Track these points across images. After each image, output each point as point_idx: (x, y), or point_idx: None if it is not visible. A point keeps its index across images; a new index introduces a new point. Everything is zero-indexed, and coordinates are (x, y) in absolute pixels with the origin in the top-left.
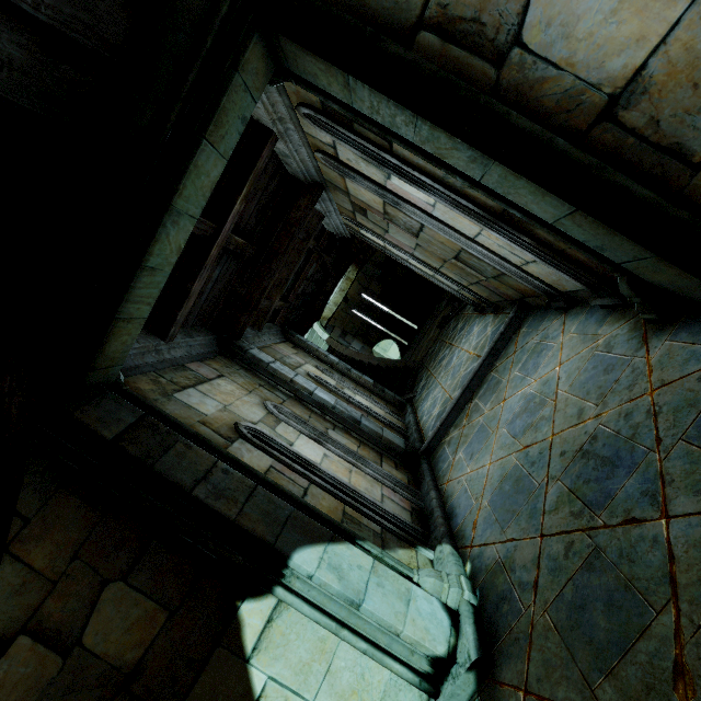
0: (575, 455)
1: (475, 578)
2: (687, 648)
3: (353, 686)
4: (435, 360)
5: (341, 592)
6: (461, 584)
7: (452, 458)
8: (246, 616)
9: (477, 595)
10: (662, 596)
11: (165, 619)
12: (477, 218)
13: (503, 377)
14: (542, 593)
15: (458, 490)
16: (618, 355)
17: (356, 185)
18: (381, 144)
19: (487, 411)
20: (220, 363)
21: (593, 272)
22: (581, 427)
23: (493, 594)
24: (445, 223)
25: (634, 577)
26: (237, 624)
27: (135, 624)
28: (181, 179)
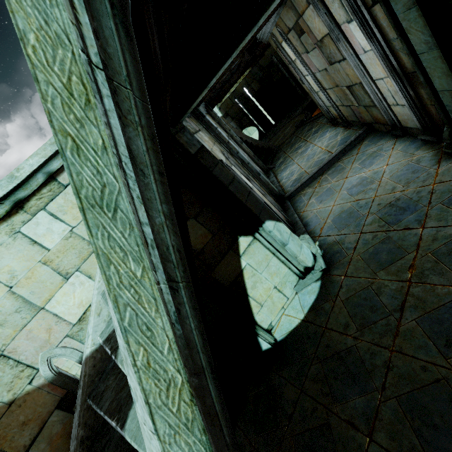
0: (386, 205)
1: (321, 247)
2: (416, 261)
3: (275, 271)
4: (291, 148)
5: (280, 239)
6: (316, 247)
7: (307, 201)
8: (241, 242)
9: (322, 252)
10: (412, 249)
11: (211, 237)
12: (390, 70)
13: (347, 166)
14: (358, 250)
15: (311, 215)
16: (422, 166)
17: (314, 14)
18: (366, 1)
19: (334, 182)
20: (194, 121)
21: (432, 121)
22: (392, 195)
23: (331, 251)
24: (363, 65)
25: (402, 245)
26: (237, 244)
27: (200, 236)
28: (271, 2)
